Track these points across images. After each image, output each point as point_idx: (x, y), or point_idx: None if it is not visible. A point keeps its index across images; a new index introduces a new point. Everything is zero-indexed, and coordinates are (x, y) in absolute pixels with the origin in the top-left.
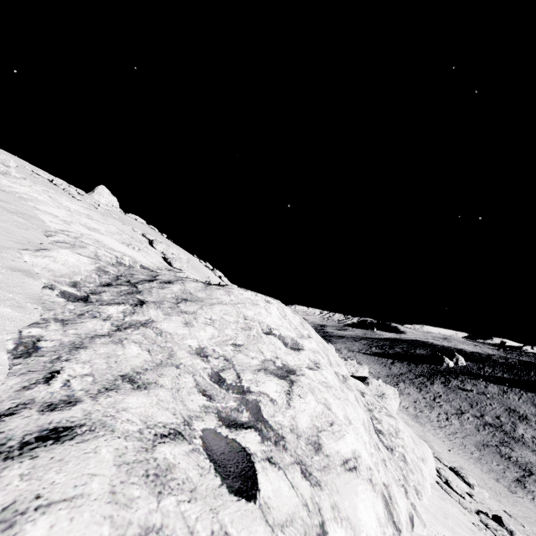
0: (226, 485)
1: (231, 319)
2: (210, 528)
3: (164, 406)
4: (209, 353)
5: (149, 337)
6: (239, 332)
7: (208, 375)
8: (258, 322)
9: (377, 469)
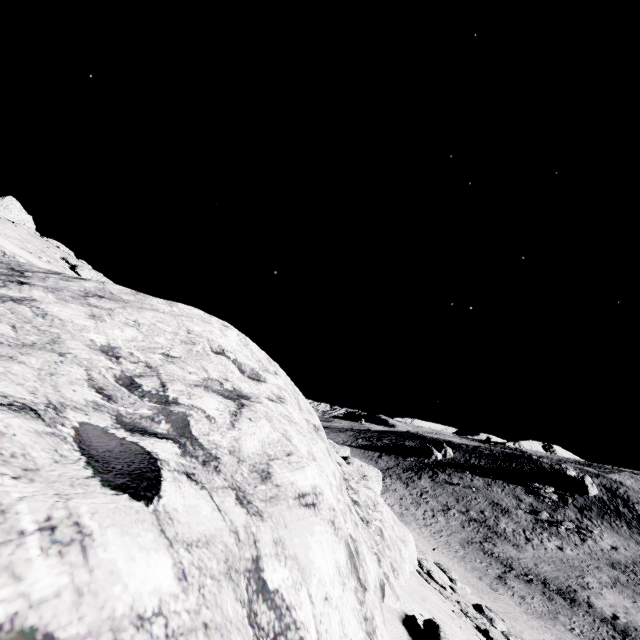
0: (101, 479)
1: (168, 328)
2: (46, 512)
3: (16, 380)
4: (123, 355)
5: (20, 314)
6: (176, 343)
7: (115, 377)
8: (207, 339)
9: (343, 518)
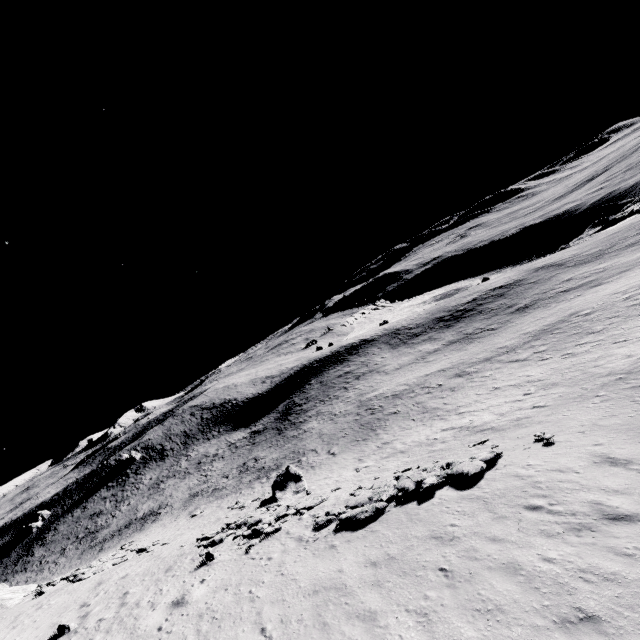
0: None
1: None
2: None
3: None
4: None
5: None
6: None
7: None
8: None
9: (9, 591)
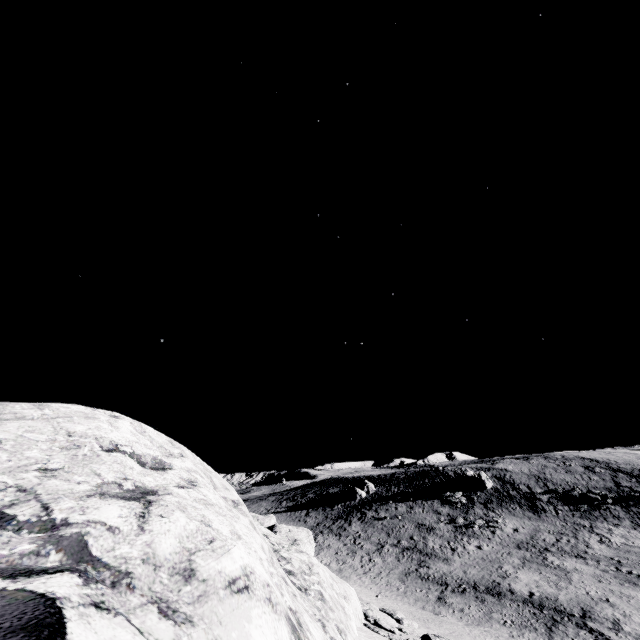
0: None
1: (41, 437)
2: None
3: None
4: None
5: None
6: (55, 452)
7: None
8: (94, 438)
9: (280, 591)
